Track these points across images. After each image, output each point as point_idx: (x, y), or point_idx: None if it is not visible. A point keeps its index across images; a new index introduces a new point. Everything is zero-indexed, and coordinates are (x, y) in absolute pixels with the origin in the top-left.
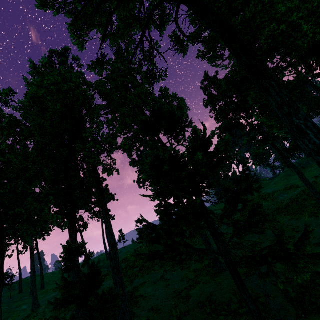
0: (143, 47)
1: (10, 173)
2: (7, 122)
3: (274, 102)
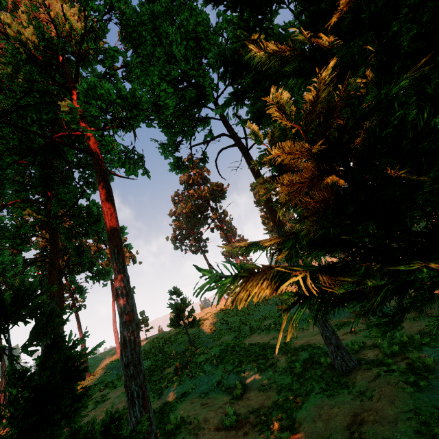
0: None
1: None
2: None
3: None
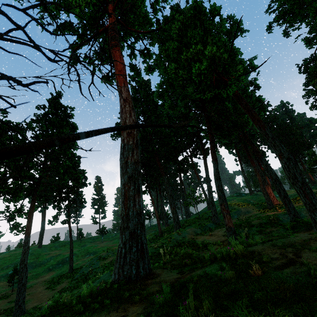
0: None
1: None
2: None
3: None
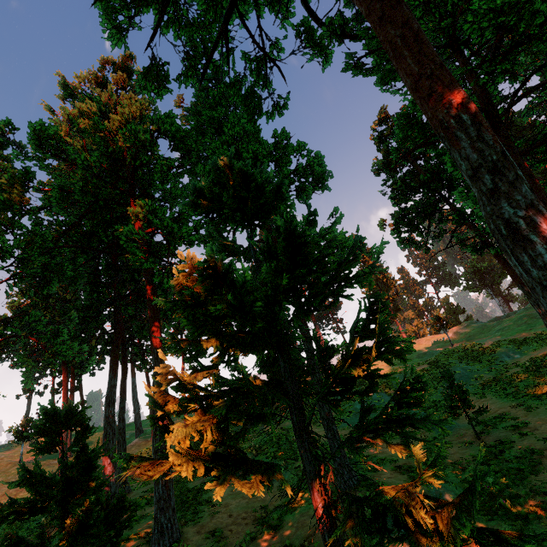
0: (226, 43)
1: (3, 267)
2: (8, 179)
3: (464, 163)
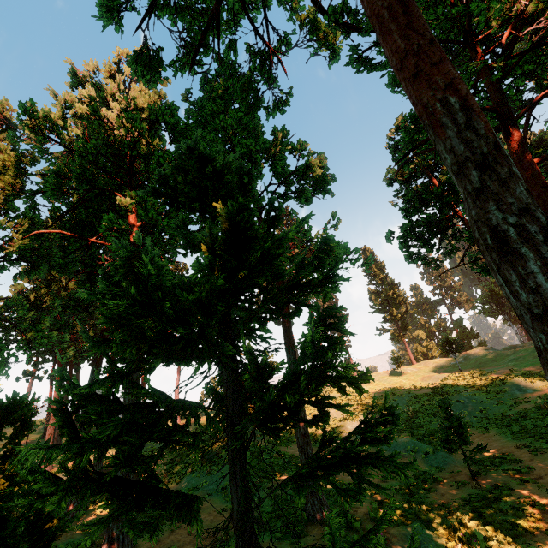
0: (218, 26)
1: None
2: (4, 160)
3: (449, 157)
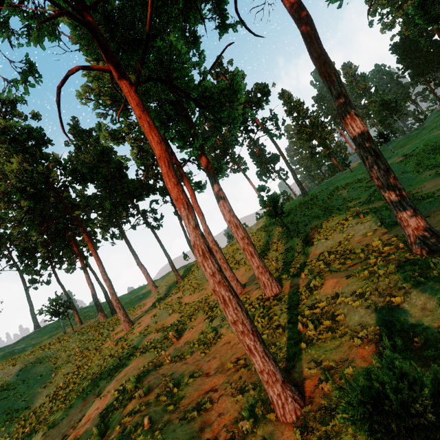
0: None
1: None
2: None
3: None
